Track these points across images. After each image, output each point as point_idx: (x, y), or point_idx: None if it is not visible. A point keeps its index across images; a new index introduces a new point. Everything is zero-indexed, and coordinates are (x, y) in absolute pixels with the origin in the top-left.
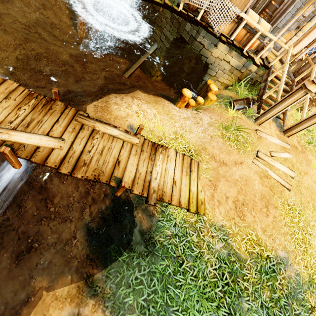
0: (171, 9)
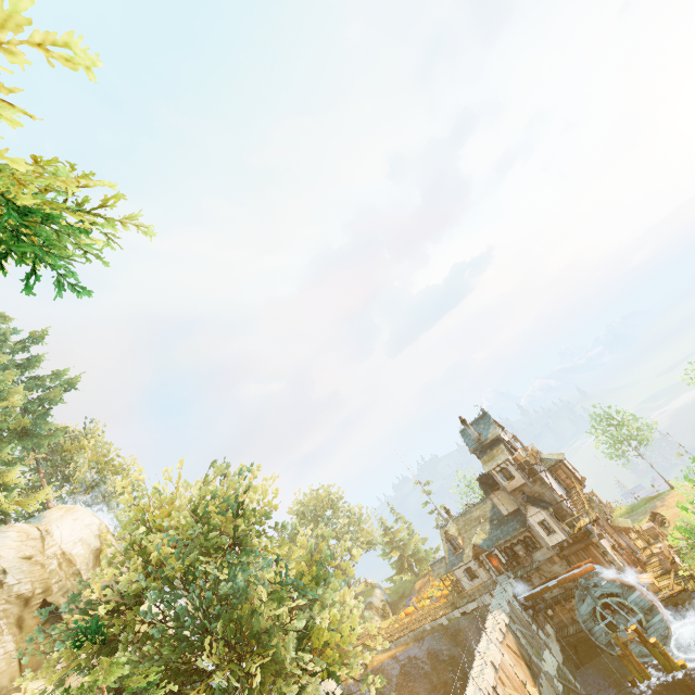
0: (691, 575)
